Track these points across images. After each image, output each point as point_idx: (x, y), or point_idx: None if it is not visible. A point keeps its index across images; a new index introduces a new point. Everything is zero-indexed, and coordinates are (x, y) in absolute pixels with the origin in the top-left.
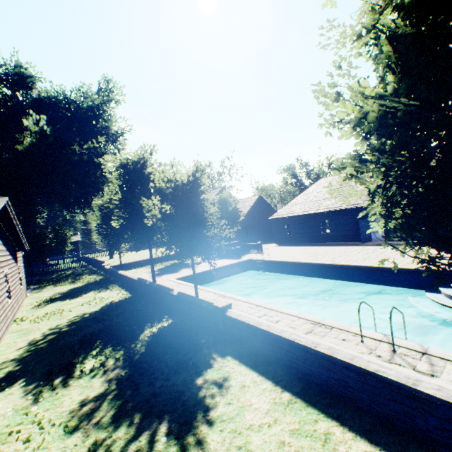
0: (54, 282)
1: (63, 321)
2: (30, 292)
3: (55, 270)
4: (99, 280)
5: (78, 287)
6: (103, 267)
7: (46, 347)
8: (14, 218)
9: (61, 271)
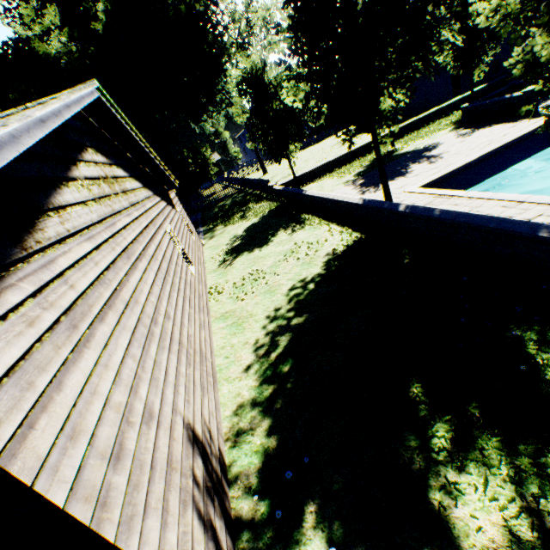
0: (221, 220)
1: (278, 300)
2: (203, 239)
3: (213, 203)
4: (276, 210)
5: (255, 225)
6: (270, 189)
7: (291, 375)
8: (134, 135)
9: (218, 203)
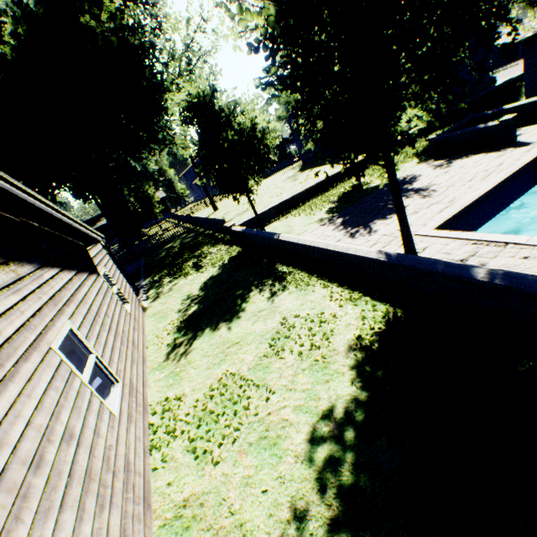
0: (169, 269)
1: (293, 477)
2: (145, 298)
3: (158, 245)
4: (240, 257)
5: (215, 280)
6: (227, 230)
7: None
8: None
9: (165, 244)
